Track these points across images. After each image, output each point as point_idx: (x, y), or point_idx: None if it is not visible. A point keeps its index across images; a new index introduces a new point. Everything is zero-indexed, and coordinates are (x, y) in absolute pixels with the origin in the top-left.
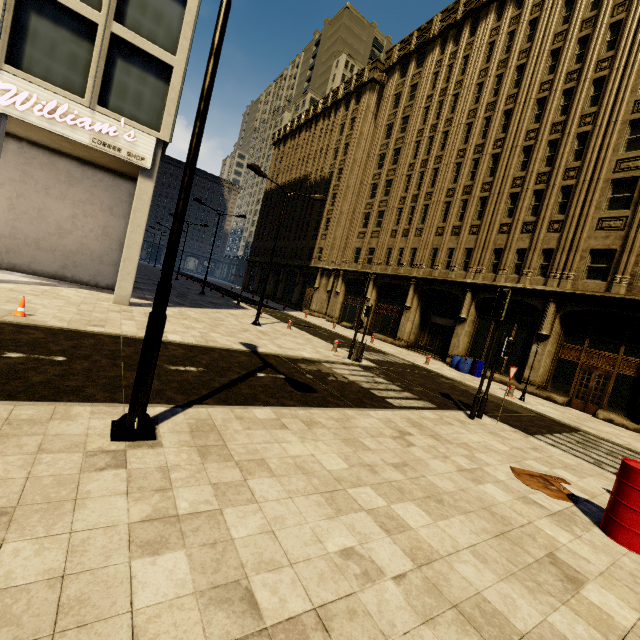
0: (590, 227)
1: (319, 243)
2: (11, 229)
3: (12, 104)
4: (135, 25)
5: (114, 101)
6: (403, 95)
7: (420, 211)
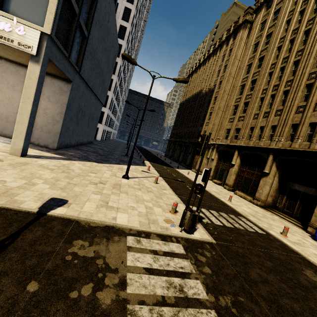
0: None
1: (204, 128)
2: None
3: None
4: None
5: (13, 8)
6: (268, 20)
7: (280, 96)
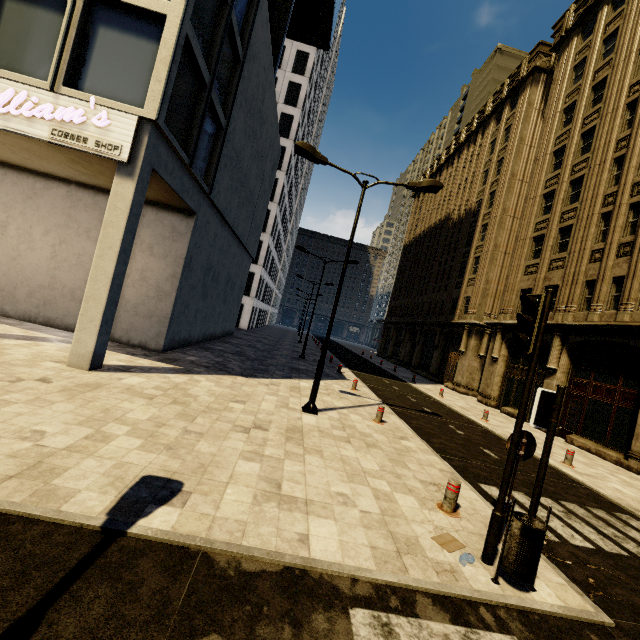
0: None
1: (465, 291)
2: (51, 279)
3: None
4: None
5: (92, 81)
6: (590, 57)
7: None
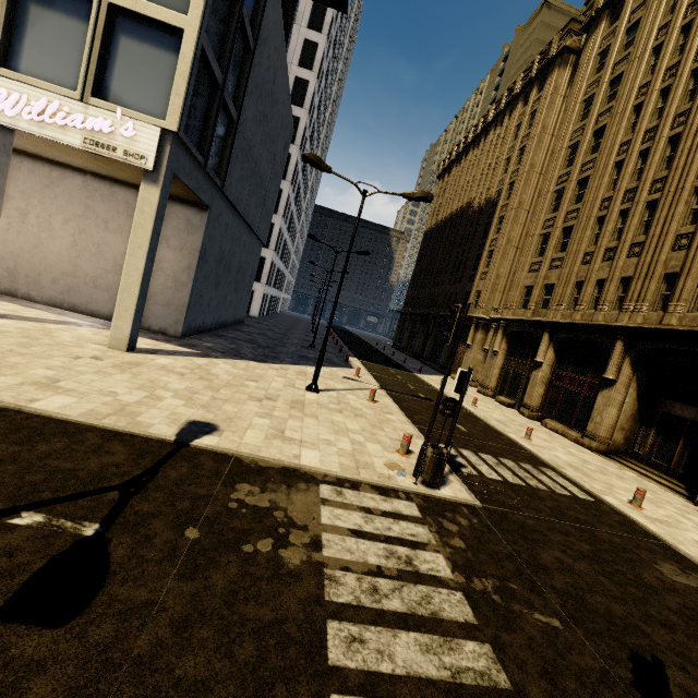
0: None
1: (477, 285)
2: (73, 267)
3: (3, 111)
4: None
5: (116, 91)
6: (613, 47)
7: (640, 213)
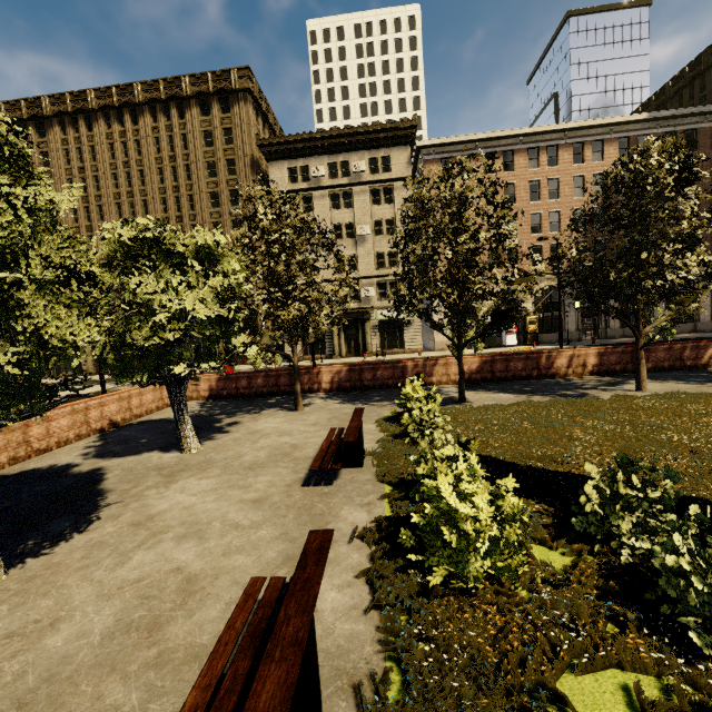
0: None
1: None
2: None
3: None
4: None
5: None
6: (35, 159)
7: None
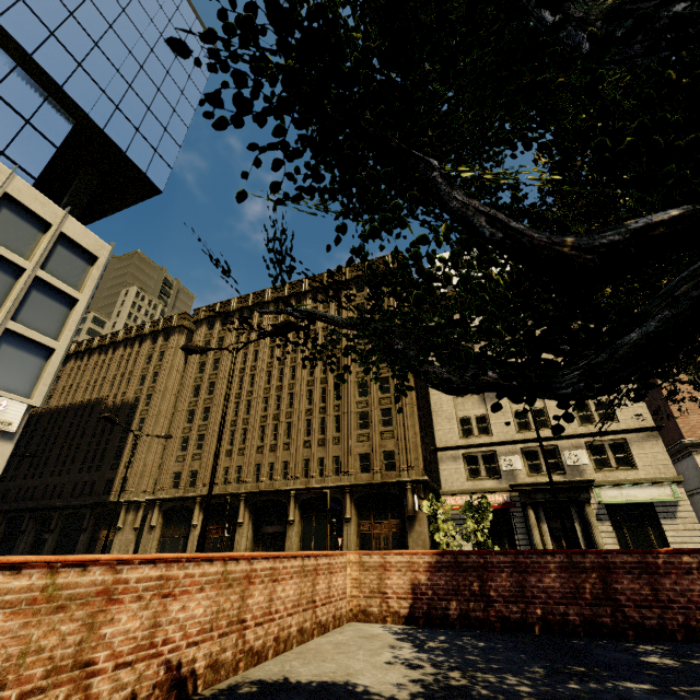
0: (354, 440)
1: (122, 472)
2: None
3: None
4: (26, 321)
5: None
6: (213, 343)
7: (240, 433)
